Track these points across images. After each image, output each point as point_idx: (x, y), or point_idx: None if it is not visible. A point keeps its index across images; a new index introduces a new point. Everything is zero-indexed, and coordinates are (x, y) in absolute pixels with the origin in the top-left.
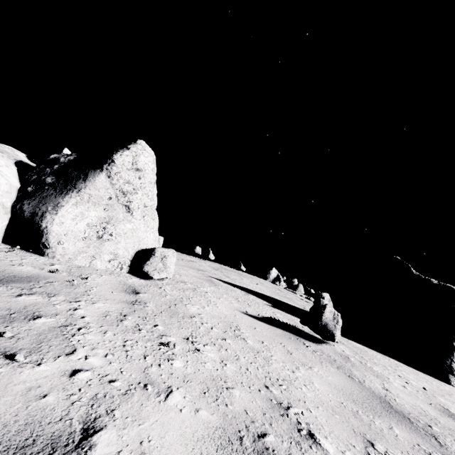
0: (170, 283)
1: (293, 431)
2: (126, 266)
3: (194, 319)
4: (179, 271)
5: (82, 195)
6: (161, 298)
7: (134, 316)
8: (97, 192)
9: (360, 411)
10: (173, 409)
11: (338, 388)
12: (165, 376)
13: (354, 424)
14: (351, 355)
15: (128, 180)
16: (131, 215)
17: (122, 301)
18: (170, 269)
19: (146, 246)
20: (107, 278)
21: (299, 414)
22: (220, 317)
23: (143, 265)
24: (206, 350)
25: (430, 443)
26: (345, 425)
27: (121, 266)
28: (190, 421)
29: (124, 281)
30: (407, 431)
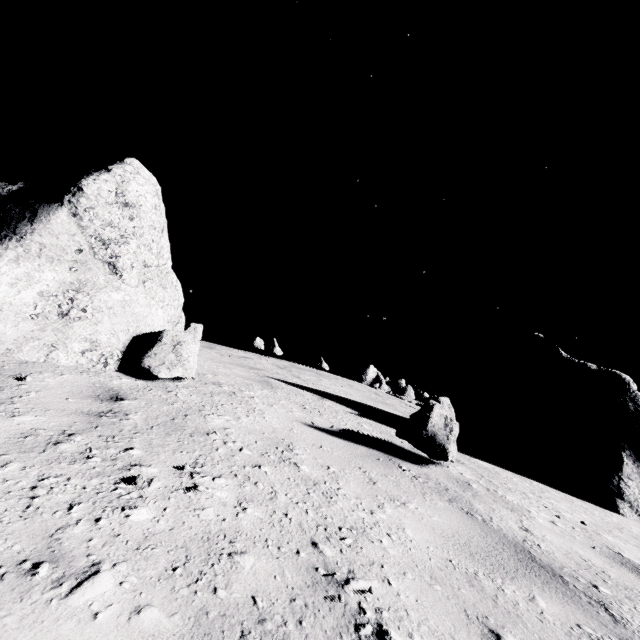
0: (191, 385)
1: (344, 632)
2: (114, 360)
3: (212, 437)
4: (216, 369)
5: (28, 245)
6: (163, 407)
7: (90, 434)
8: (54, 240)
9: (481, 572)
10: (76, 614)
11: (446, 535)
12: (98, 541)
13: (467, 600)
14: (473, 480)
15: (110, 221)
16: (120, 279)
17: (80, 411)
18: (190, 362)
19: (151, 329)
20: (71, 378)
21: (366, 591)
22: (262, 432)
23: (143, 358)
24: (215, 485)
25: (598, 620)
26: (452, 603)
27: (104, 360)
28: (108, 638)
29: (102, 382)
30: (559, 602)
